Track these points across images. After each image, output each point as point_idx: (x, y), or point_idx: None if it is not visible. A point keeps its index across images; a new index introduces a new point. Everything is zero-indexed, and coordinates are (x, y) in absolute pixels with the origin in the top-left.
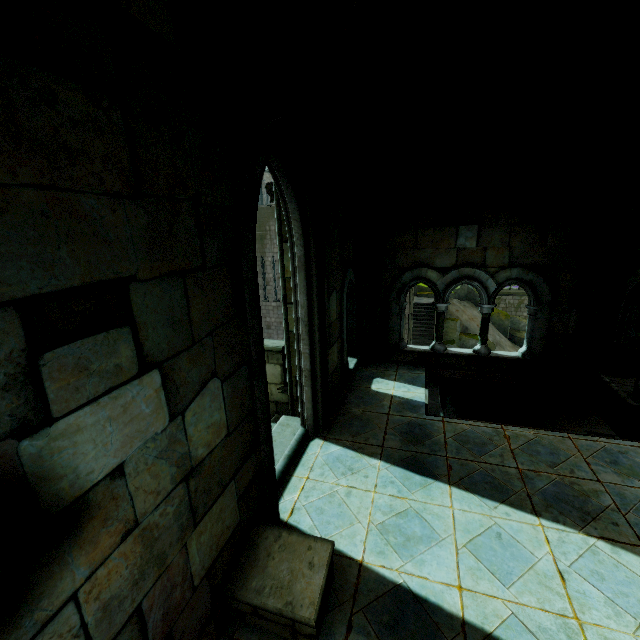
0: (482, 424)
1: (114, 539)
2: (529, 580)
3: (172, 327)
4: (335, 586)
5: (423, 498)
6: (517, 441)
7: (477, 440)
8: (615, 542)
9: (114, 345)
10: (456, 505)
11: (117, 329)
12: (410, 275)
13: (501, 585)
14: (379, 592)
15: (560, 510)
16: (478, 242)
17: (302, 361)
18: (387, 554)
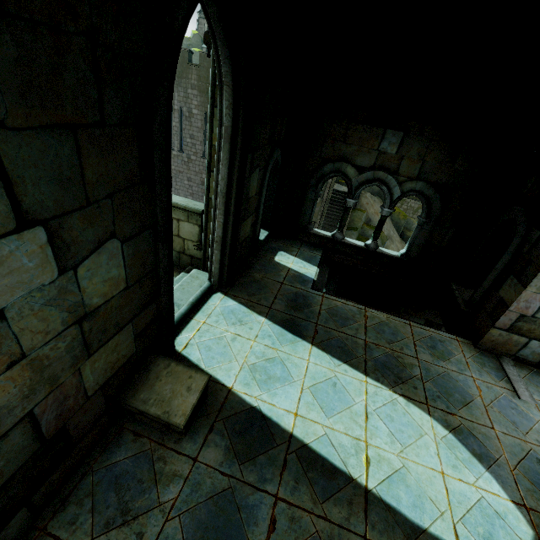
0: (351, 304)
1: None
2: (344, 415)
3: (60, 185)
4: (207, 402)
5: (289, 351)
6: (372, 321)
7: (343, 315)
8: (410, 399)
9: None
10: (312, 359)
11: None
12: (331, 167)
13: (324, 416)
14: (238, 410)
15: (383, 374)
16: (398, 149)
17: (216, 228)
18: (251, 386)
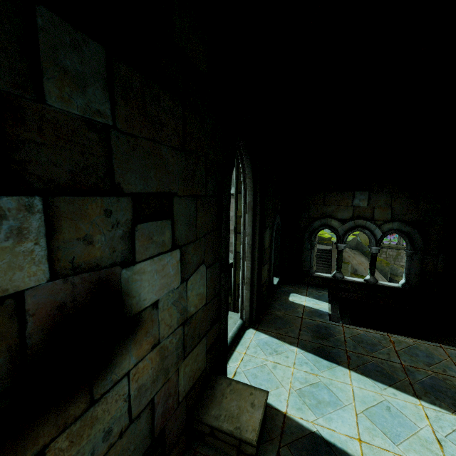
0: (372, 331)
1: (148, 346)
2: (413, 442)
3: (188, 226)
4: (267, 427)
5: (329, 376)
6: (400, 345)
7: (369, 341)
8: None
9: (163, 229)
10: (354, 383)
11: (166, 220)
12: (319, 223)
13: (391, 443)
14: (299, 435)
15: (436, 396)
16: (368, 203)
17: (245, 272)
18: (304, 410)
